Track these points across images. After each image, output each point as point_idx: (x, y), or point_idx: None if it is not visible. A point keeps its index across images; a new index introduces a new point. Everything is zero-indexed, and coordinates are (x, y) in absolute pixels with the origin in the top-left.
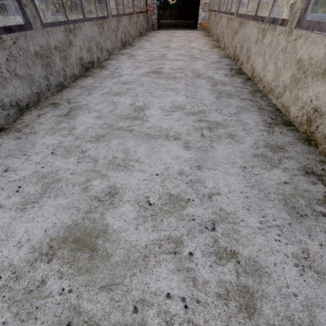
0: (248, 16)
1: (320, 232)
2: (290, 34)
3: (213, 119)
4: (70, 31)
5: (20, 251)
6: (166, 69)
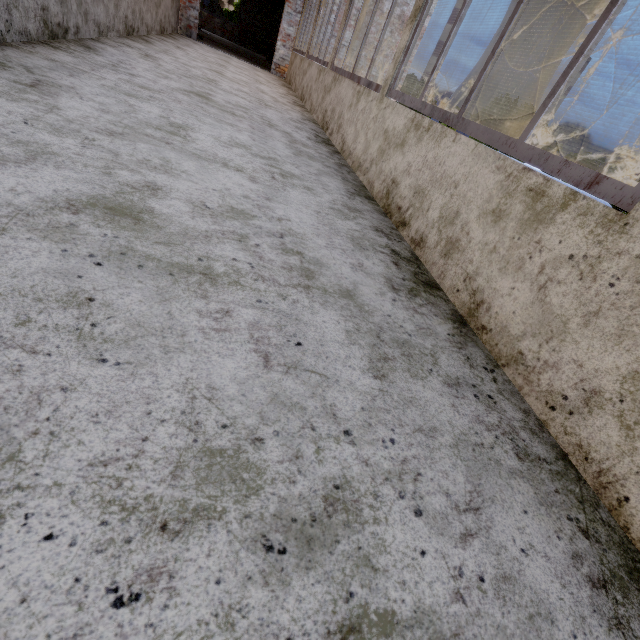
0: (345, 72)
1: (375, 259)
2: (382, 102)
3: (288, 170)
4: None
5: (20, 197)
6: (219, 99)
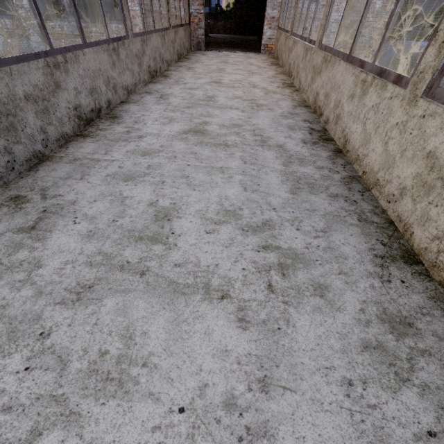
0: (338, 52)
1: None
2: (413, 105)
3: (288, 245)
4: (57, 66)
5: None
6: (214, 125)
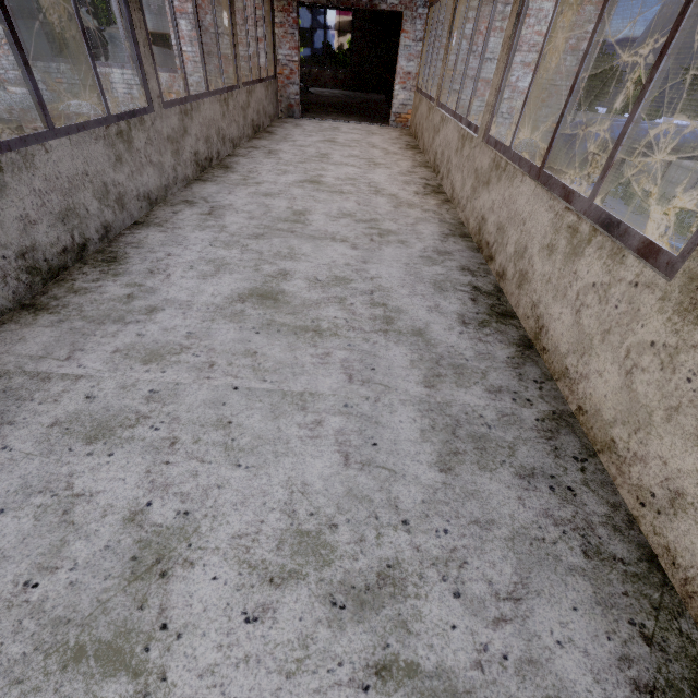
0: (520, 158)
1: None
2: (691, 321)
3: (436, 659)
4: None
5: None
6: (299, 279)
